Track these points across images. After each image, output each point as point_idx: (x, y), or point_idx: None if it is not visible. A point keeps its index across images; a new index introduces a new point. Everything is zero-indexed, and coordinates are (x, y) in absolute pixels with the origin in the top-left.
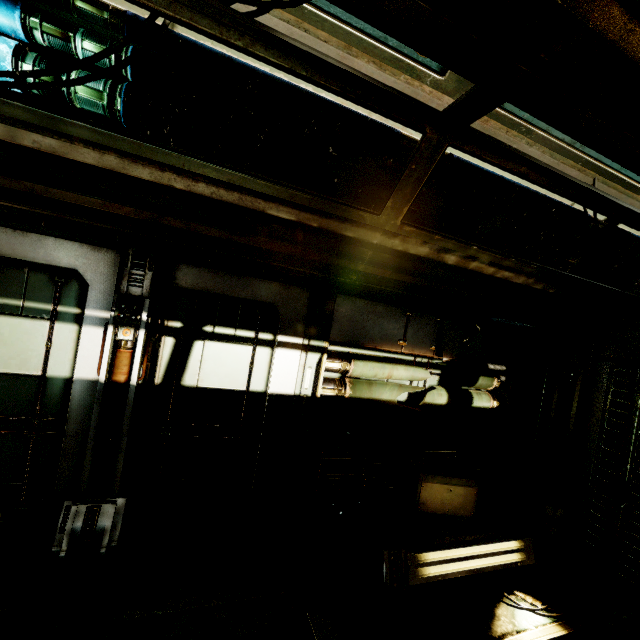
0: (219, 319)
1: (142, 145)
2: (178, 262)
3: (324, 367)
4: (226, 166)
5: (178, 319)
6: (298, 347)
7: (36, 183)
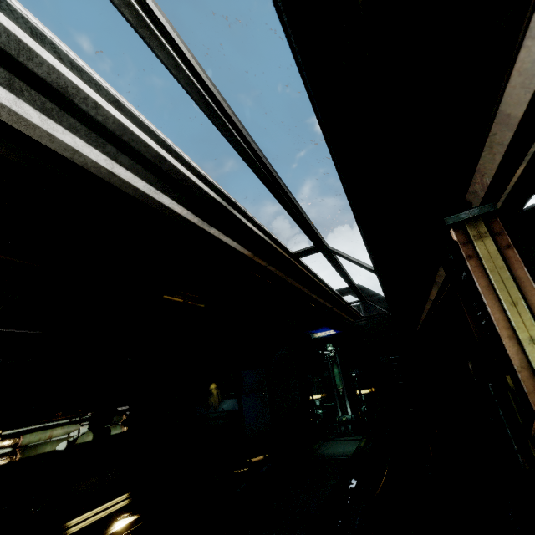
0: None
1: None
2: None
3: None
4: None
5: None
6: None
7: None
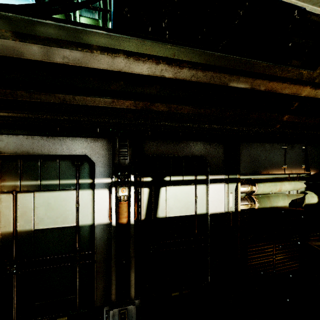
0: (172, 171)
1: (144, 42)
2: (143, 139)
3: (239, 191)
4: (206, 48)
5: (148, 175)
6: (222, 181)
7: (66, 94)
